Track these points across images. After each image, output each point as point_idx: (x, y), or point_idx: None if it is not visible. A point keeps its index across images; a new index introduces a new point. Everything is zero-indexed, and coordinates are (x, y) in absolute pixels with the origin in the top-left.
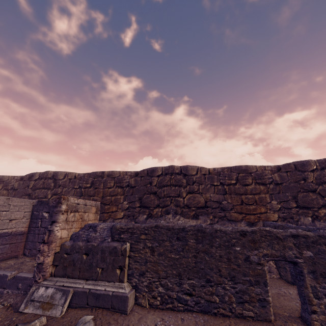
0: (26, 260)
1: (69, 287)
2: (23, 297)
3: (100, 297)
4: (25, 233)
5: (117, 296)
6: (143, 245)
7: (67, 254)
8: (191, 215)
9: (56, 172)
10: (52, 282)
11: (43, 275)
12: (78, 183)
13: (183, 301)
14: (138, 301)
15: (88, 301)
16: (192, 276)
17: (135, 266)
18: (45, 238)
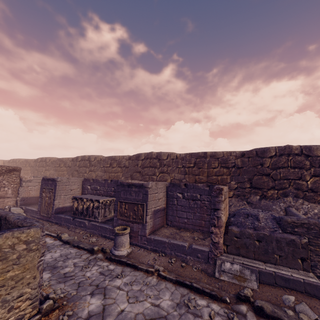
0: (173, 230)
1: (250, 265)
2: (207, 265)
3: (289, 280)
4: (165, 208)
5: (311, 284)
6: None
7: (236, 237)
8: (318, 200)
9: (159, 153)
10: (229, 258)
11: (219, 252)
12: (181, 163)
13: None
14: None
15: (276, 282)
16: None
17: (317, 259)
18: (215, 223)
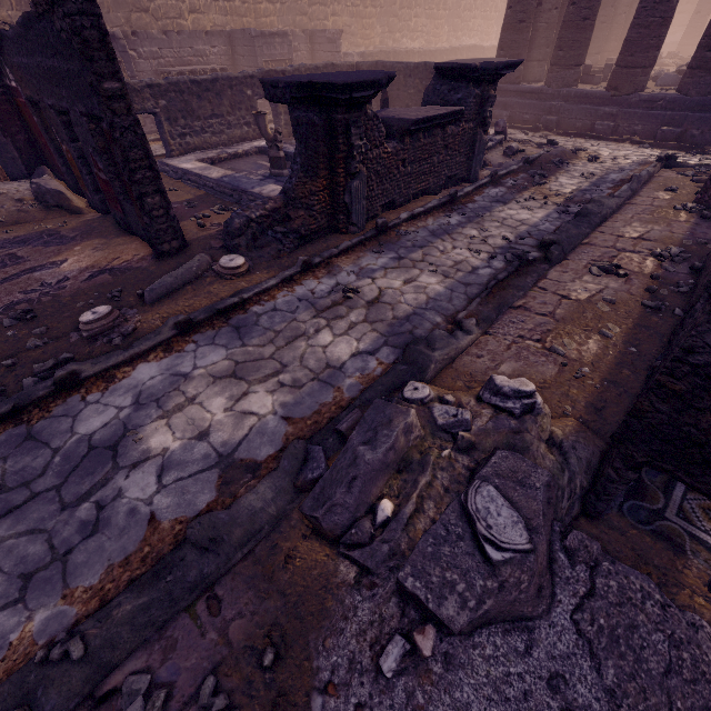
0: None
1: None
2: None
3: None
4: None
5: None
6: None
7: None
8: None
9: None
10: None
11: None
12: None
13: None
14: None
15: None
16: None
17: None
18: None
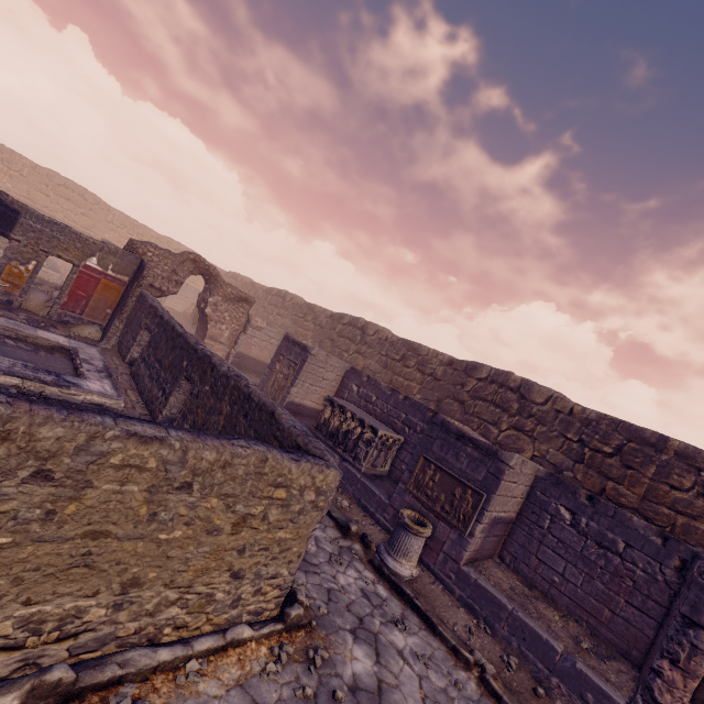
0: (513, 580)
1: None
2: None
3: None
4: (511, 520)
5: None
6: None
7: None
8: None
9: (529, 384)
10: None
11: None
12: (579, 431)
13: None
14: None
15: None
16: None
17: None
18: (681, 657)
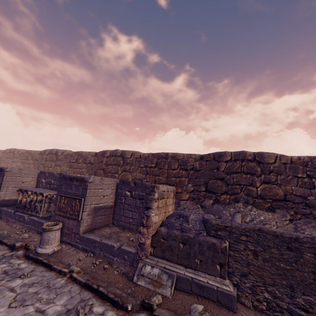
0: (116, 230)
1: (171, 270)
2: (131, 268)
3: (204, 288)
4: (112, 206)
5: (223, 292)
6: (244, 247)
7: (163, 239)
8: (266, 207)
9: (124, 151)
10: (153, 261)
11: (144, 254)
12: (144, 162)
13: (295, 315)
14: (241, 300)
15: (192, 289)
16: (309, 292)
17: (235, 265)
18: (144, 222)
